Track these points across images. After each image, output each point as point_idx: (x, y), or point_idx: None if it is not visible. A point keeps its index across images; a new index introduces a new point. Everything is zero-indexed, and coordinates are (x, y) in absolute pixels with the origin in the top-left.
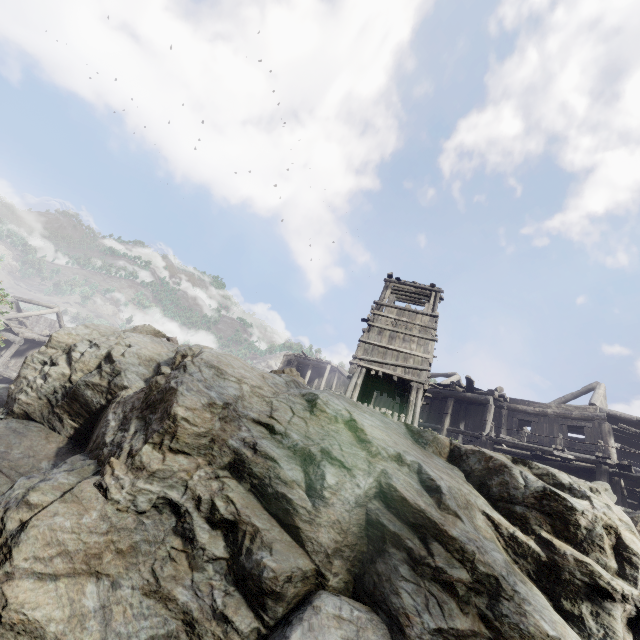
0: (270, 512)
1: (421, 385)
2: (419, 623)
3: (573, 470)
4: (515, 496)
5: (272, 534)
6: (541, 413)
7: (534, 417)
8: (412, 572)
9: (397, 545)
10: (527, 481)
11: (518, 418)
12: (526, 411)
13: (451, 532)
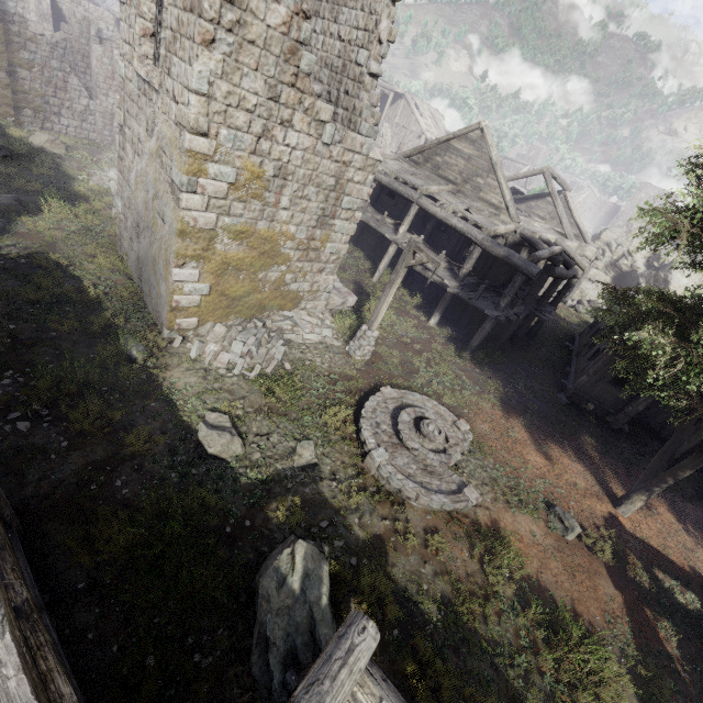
0: None
1: None
2: None
3: None
4: None
5: None
6: None
7: None
8: None
9: None
10: None
11: None
12: None
13: None
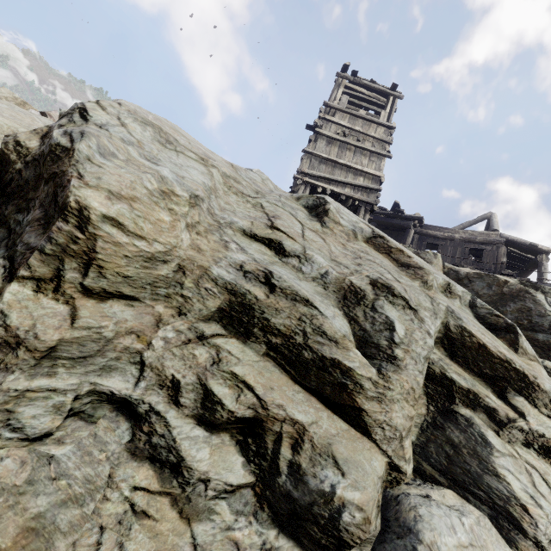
0: (304, 386)
1: (370, 206)
2: (544, 517)
3: None
4: (539, 324)
5: (323, 428)
6: (449, 238)
7: (442, 241)
8: (499, 439)
9: (471, 405)
10: None
11: (427, 242)
12: (436, 236)
13: (543, 385)
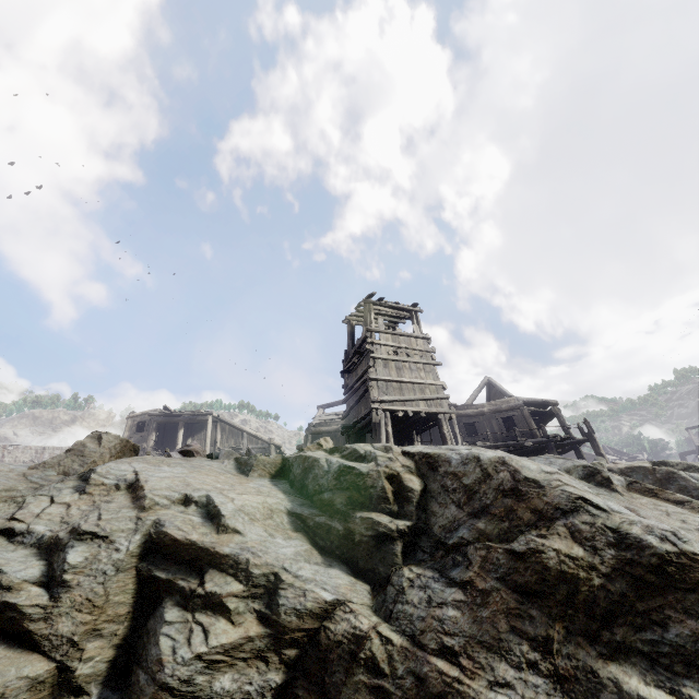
0: None
1: (448, 415)
2: None
3: (527, 454)
4: (698, 496)
5: None
6: (480, 413)
7: (475, 418)
8: None
9: None
10: (696, 479)
11: (464, 422)
12: (468, 414)
13: None
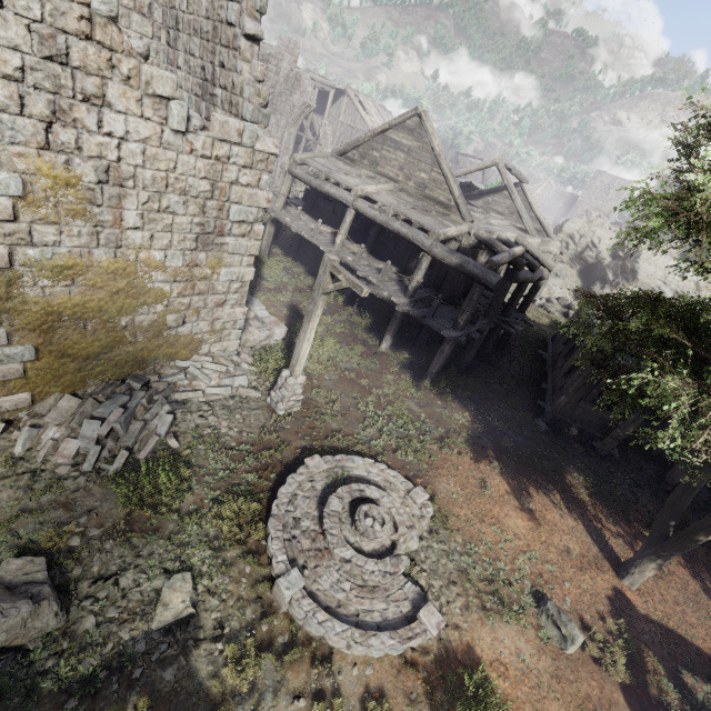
0: None
1: None
2: None
3: None
4: None
5: None
6: None
7: None
8: None
9: None
10: None
11: None
12: None
13: None
